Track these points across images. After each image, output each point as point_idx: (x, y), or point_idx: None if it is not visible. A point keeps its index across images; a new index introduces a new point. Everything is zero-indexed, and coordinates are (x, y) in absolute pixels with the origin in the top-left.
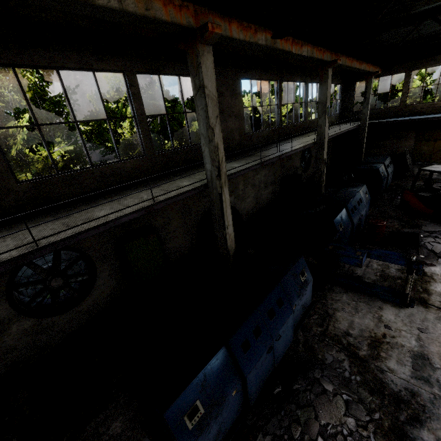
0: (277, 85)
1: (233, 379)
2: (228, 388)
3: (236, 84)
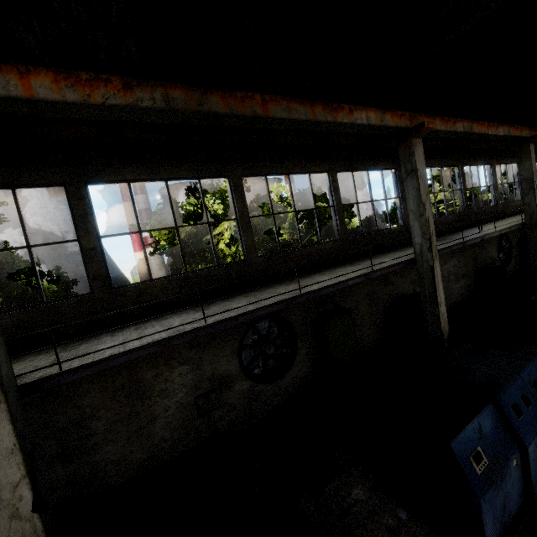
0: (458, 170)
1: (511, 444)
2: (507, 451)
3: None
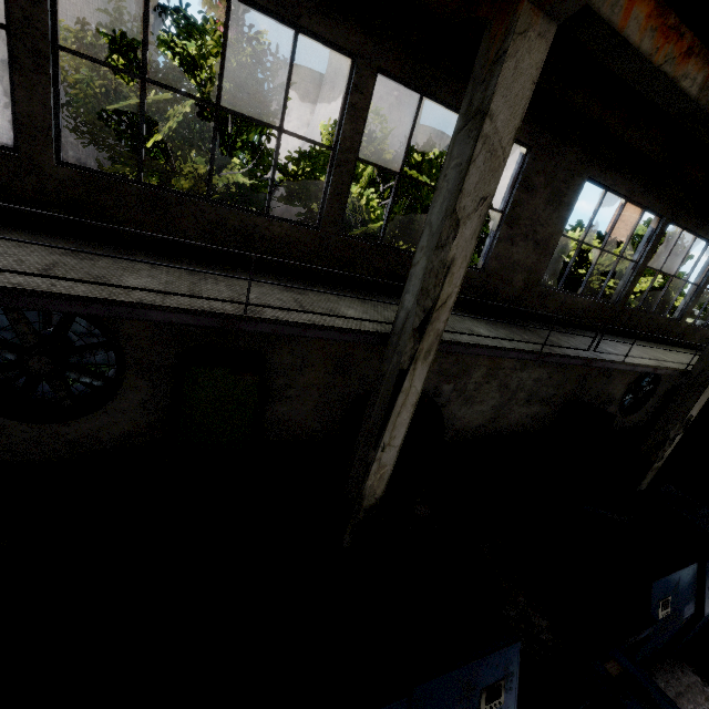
0: (657, 225)
1: None
2: None
3: (572, 184)
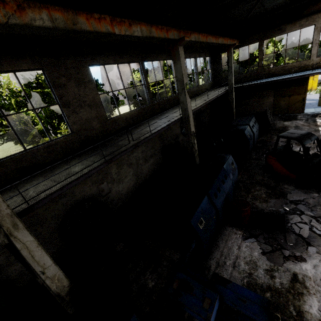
0: (140, 65)
1: None
2: None
3: (82, 72)
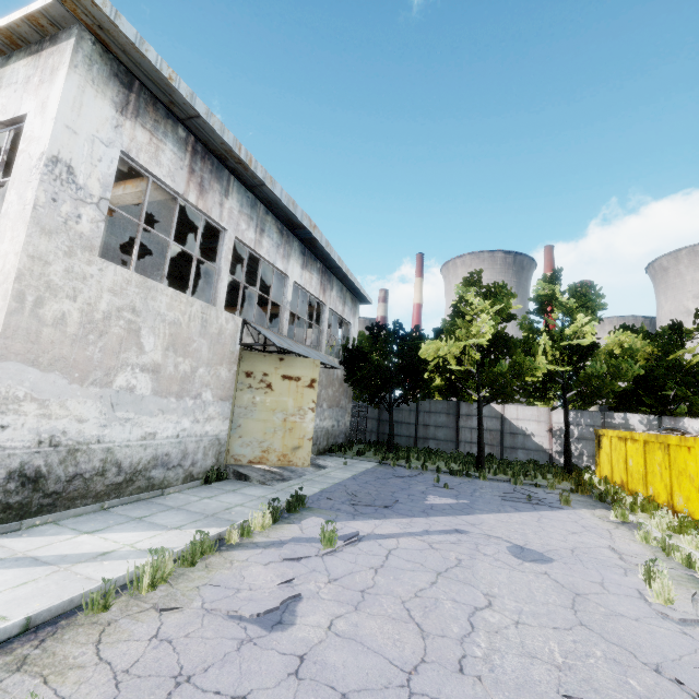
0: None
1: None
2: None
3: None
